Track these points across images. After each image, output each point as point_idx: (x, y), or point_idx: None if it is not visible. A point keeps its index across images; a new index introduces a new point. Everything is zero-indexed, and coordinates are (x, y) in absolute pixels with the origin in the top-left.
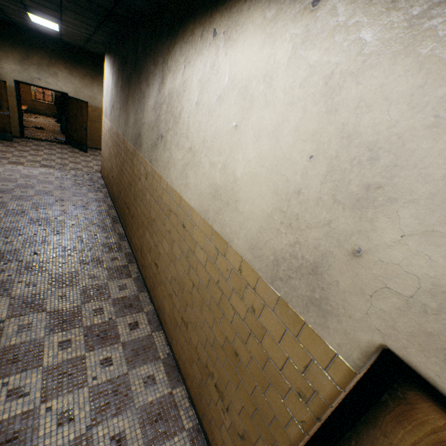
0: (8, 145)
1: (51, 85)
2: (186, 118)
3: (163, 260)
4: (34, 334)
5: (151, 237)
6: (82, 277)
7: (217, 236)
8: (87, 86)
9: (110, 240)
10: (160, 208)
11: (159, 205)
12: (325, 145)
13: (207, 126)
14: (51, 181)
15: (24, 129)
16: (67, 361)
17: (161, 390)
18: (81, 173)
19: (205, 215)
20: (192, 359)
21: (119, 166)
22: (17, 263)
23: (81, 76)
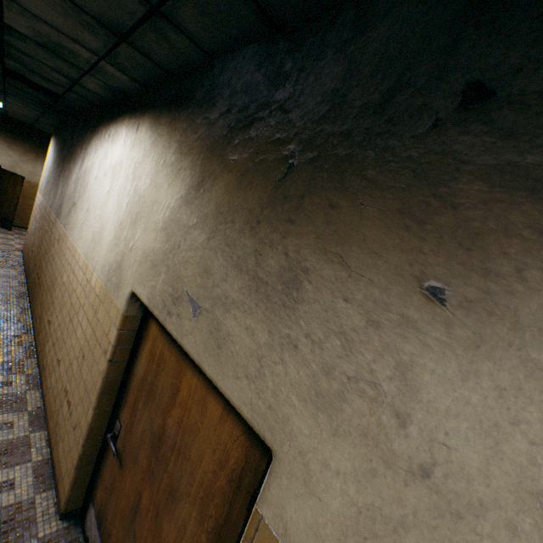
0: None
1: None
2: (90, 188)
3: (55, 314)
4: None
5: (51, 297)
6: None
7: (89, 269)
8: (29, 161)
9: (8, 312)
10: (63, 265)
11: (63, 262)
12: (131, 197)
13: (98, 192)
14: None
15: None
16: None
17: (17, 433)
18: None
19: (86, 257)
20: (58, 394)
21: (41, 238)
22: None
23: (23, 151)
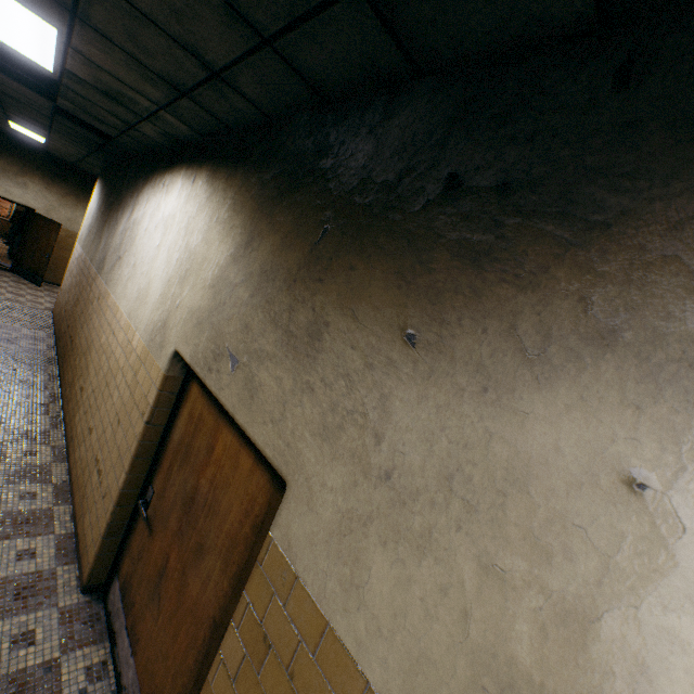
0: None
1: (14, 196)
2: (138, 241)
3: (90, 379)
4: None
5: (86, 361)
6: None
7: (132, 329)
8: (68, 206)
9: (35, 378)
10: (102, 325)
11: (102, 322)
12: (182, 253)
13: (147, 246)
14: None
15: None
16: None
17: (40, 504)
18: (22, 306)
19: (129, 316)
20: (87, 465)
21: (77, 295)
22: None
23: (62, 193)
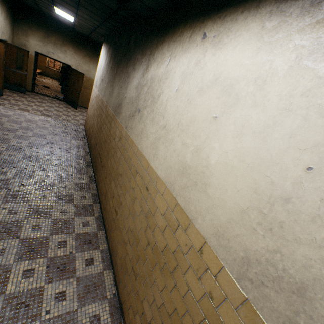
0: (21, 96)
1: (61, 58)
2: (164, 100)
3: (123, 211)
4: (5, 259)
5: (116, 188)
6: (55, 210)
7: (179, 209)
8: (86, 62)
9: (82, 180)
10: (128, 167)
11: (128, 164)
12: None
13: (184, 111)
14: (47, 127)
15: (35, 86)
16: (27, 291)
17: None
18: (70, 124)
19: (170, 186)
20: (136, 310)
21: (99, 124)
22: (6, 191)
23: (83, 55)
